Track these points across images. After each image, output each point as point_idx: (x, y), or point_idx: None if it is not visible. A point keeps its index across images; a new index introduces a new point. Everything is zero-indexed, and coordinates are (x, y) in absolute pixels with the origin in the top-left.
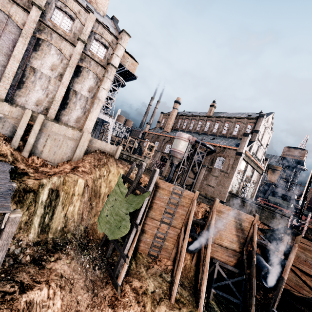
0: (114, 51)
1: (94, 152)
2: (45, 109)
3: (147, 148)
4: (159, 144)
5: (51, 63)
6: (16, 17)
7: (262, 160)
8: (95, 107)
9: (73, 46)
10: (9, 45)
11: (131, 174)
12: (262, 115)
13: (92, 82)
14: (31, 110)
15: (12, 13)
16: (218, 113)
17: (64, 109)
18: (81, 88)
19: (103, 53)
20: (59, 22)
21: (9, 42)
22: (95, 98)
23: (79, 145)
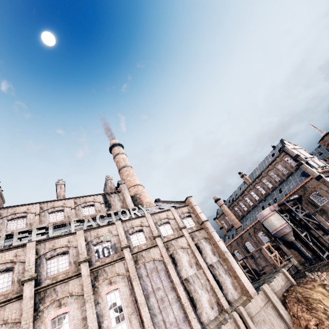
0: (196, 213)
1: (285, 297)
2: (217, 305)
3: (247, 258)
4: (250, 242)
5: (187, 262)
6: (155, 256)
7: (326, 164)
8: (230, 260)
9: (182, 236)
10: (167, 279)
11: (326, 282)
12: (282, 147)
13: (208, 246)
14: (214, 318)
15: (153, 256)
16: (251, 175)
17: (222, 288)
18: (210, 258)
19: (191, 221)
20: (166, 232)
21: (165, 277)
22: (223, 254)
23: (275, 304)
